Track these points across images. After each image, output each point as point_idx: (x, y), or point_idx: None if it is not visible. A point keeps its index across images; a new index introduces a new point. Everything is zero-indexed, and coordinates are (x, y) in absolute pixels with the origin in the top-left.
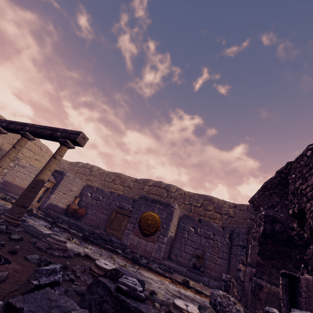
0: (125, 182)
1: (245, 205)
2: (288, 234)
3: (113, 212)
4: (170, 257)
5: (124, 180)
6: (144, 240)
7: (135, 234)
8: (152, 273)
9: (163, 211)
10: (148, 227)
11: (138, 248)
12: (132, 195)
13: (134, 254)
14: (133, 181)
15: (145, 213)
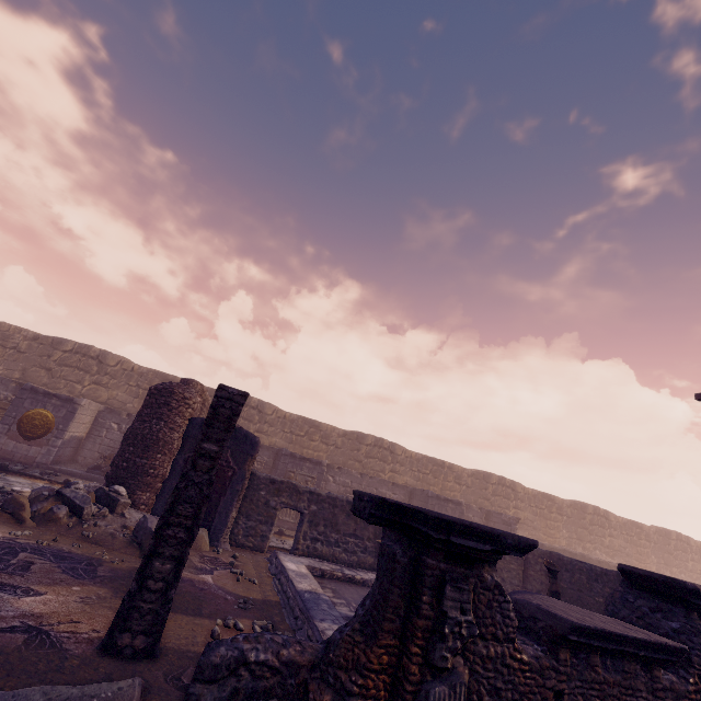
0: (8, 340)
1: None
2: None
3: None
4: (76, 461)
5: (6, 335)
6: (26, 444)
7: (12, 437)
8: (25, 478)
9: (62, 408)
10: (35, 428)
11: (15, 454)
12: (25, 366)
13: (2, 462)
14: (29, 339)
15: (32, 411)
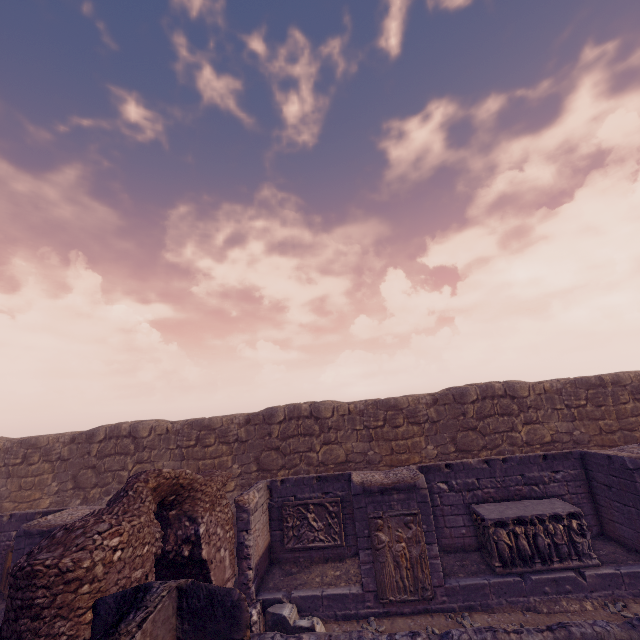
0: (51, 453)
1: (261, 414)
2: (169, 558)
3: (7, 554)
4: None
5: (47, 449)
6: None
7: None
8: None
9: None
10: None
11: None
12: (73, 473)
13: None
14: (68, 444)
15: None
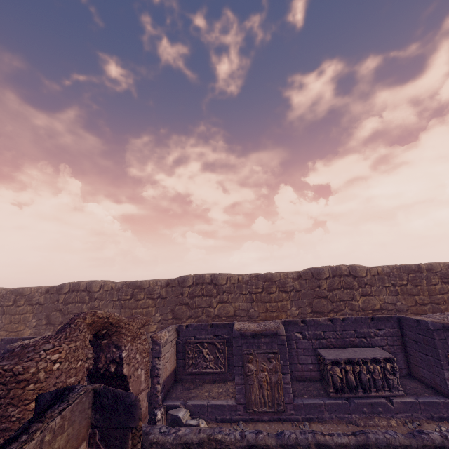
0: (32, 299)
1: (176, 279)
2: (100, 372)
3: None
4: None
5: (30, 296)
6: None
7: None
8: None
9: None
10: None
11: None
12: (46, 313)
13: None
14: (44, 294)
15: None
